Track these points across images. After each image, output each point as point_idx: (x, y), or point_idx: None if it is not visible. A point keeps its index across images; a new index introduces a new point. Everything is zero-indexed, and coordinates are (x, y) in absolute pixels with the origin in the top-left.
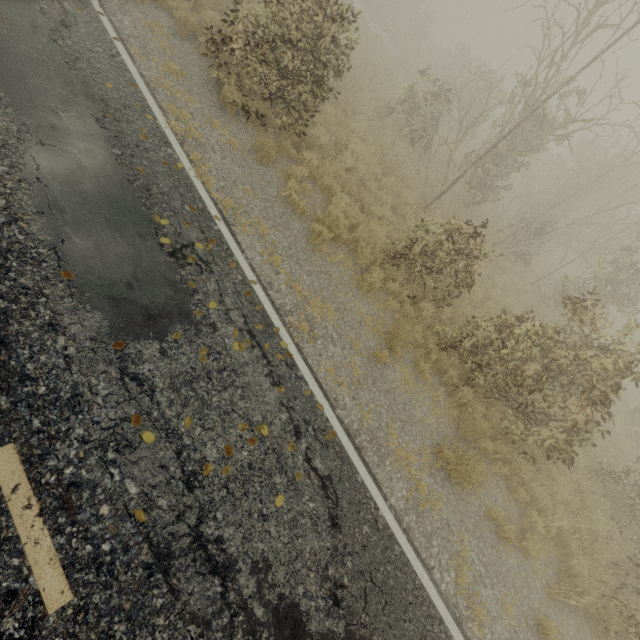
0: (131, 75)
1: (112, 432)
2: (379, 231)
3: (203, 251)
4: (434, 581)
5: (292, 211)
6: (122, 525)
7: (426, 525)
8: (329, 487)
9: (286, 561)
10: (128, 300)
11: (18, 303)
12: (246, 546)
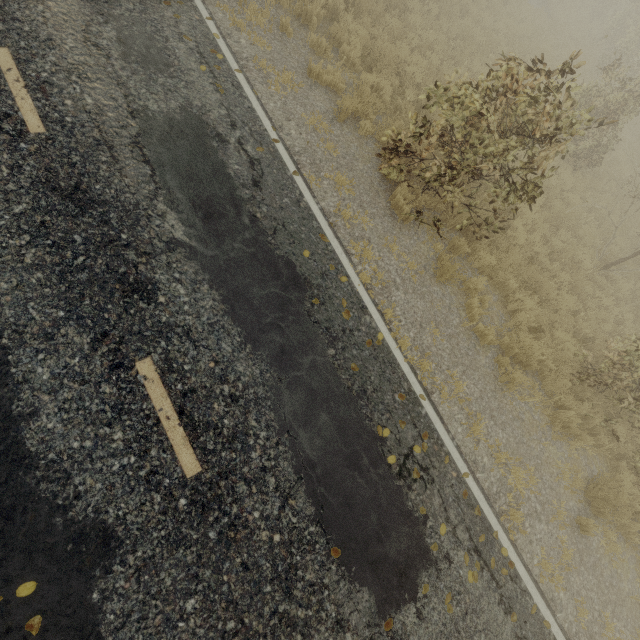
0: (317, 221)
1: None
2: (568, 342)
3: (420, 454)
4: None
5: (475, 339)
6: None
7: None
8: None
9: None
10: (382, 559)
11: (311, 606)
12: None
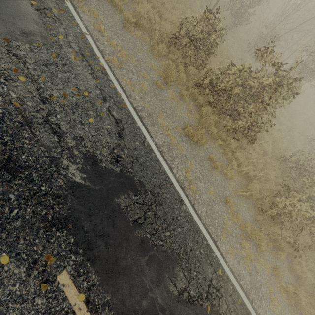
0: None
1: (3, 72)
2: (166, 26)
3: (57, 13)
4: (172, 171)
5: (115, 10)
6: (8, 106)
7: (173, 154)
8: (119, 123)
9: (92, 141)
10: (12, 23)
11: None
12: (71, 130)
